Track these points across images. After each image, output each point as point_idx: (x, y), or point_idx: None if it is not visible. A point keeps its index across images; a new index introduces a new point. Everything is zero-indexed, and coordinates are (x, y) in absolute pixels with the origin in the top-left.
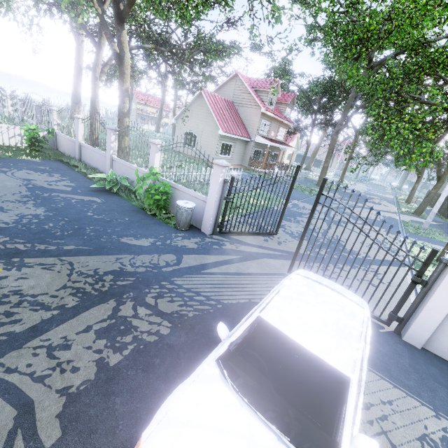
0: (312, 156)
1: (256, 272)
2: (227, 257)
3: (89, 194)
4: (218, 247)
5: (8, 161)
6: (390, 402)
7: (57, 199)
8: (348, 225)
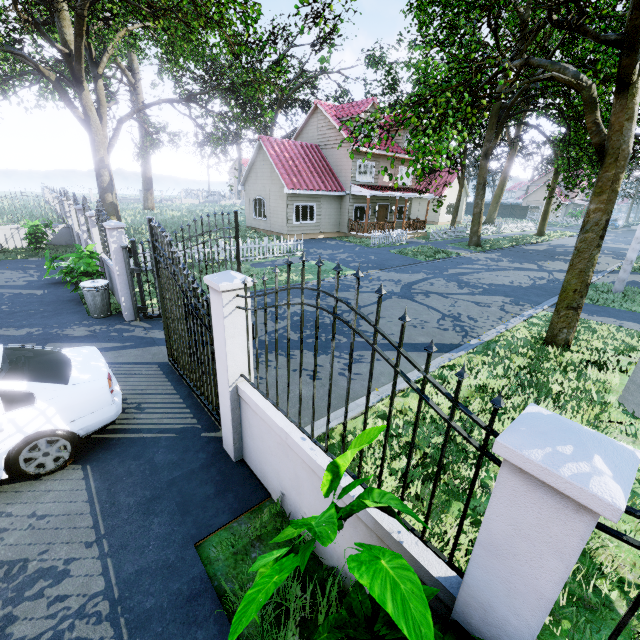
0: (493, 201)
1: (122, 361)
2: (110, 345)
3: (40, 287)
4: (116, 334)
5: None
6: (44, 517)
7: None
8: (429, 296)
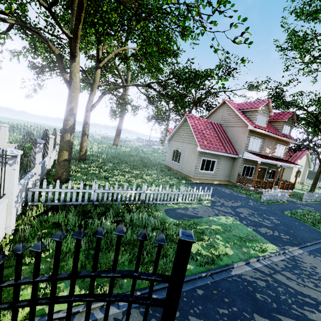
0: None
1: None
2: None
3: None
4: None
5: None
6: None
7: None
8: None
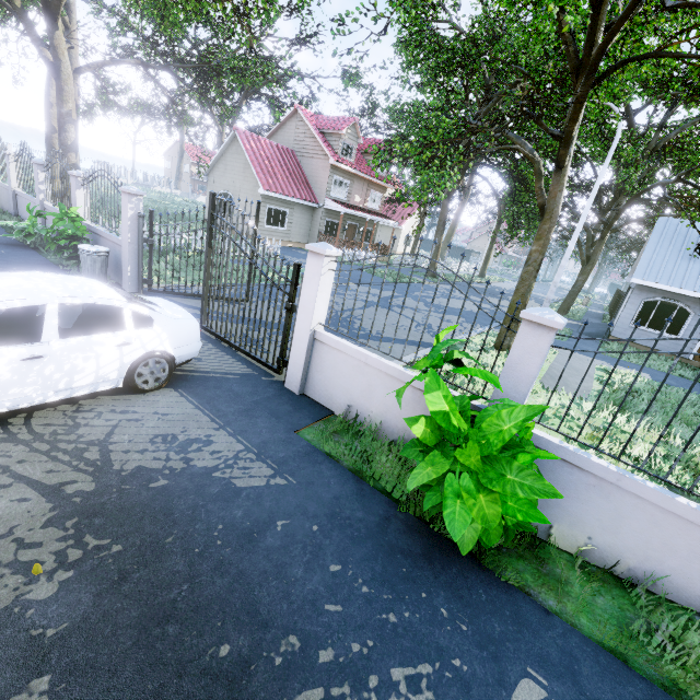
0: (445, 240)
1: None
2: None
3: None
4: None
5: None
6: (167, 415)
7: None
8: (404, 309)
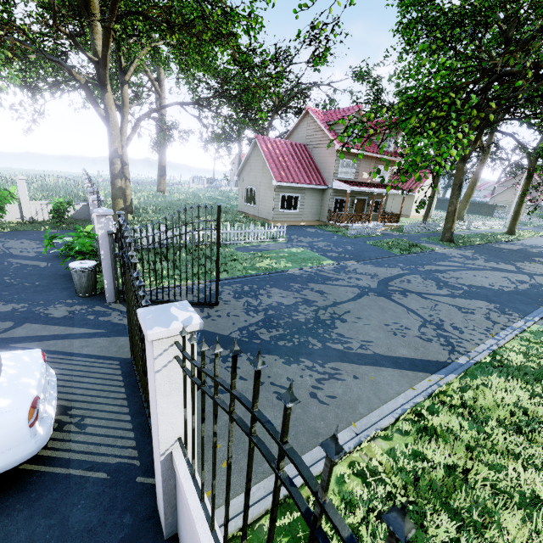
0: (463, 200)
1: (86, 353)
2: (82, 330)
3: (46, 259)
4: (92, 317)
5: (24, 233)
6: None
7: (1, 265)
8: (407, 296)
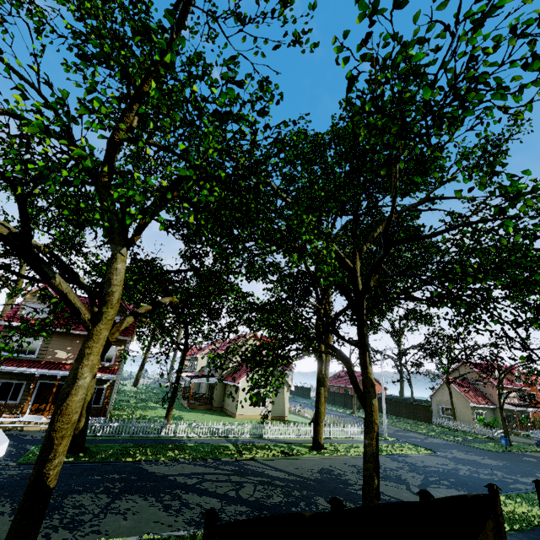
0: None
1: None
2: None
3: None
4: None
5: None
6: None
7: None
8: None
